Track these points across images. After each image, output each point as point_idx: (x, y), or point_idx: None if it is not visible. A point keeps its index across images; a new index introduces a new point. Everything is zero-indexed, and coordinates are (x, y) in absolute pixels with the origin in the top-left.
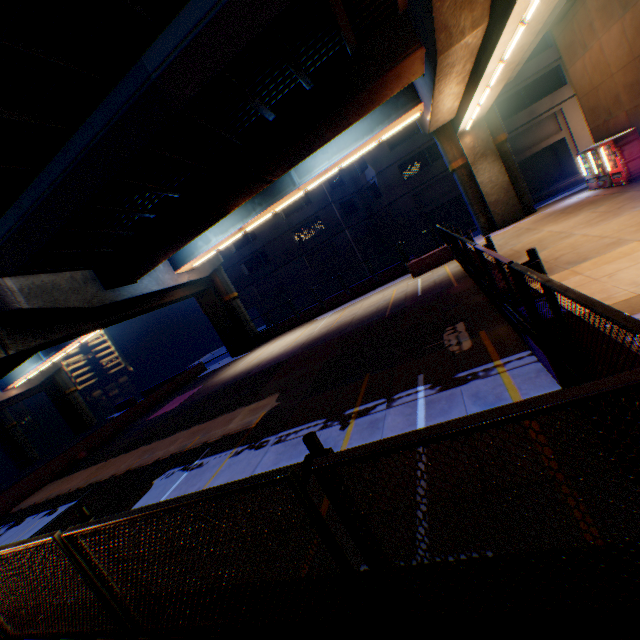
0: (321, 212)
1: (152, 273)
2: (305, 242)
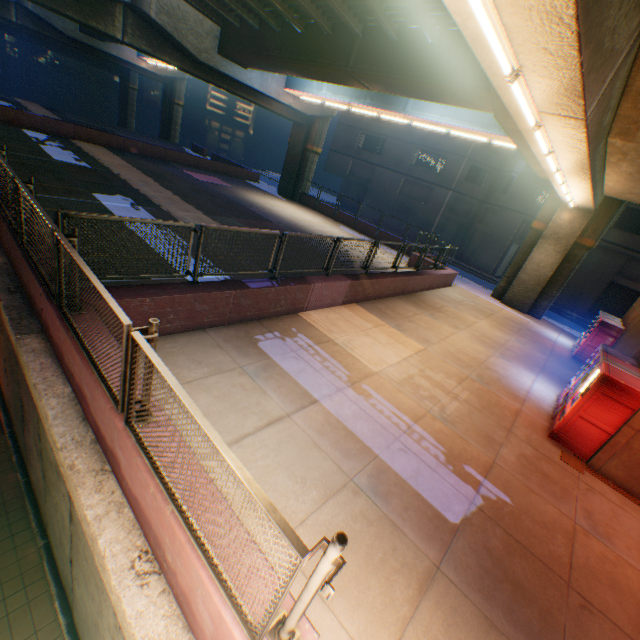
0: (451, 157)
1: (265, 73)
2: (416, 167)
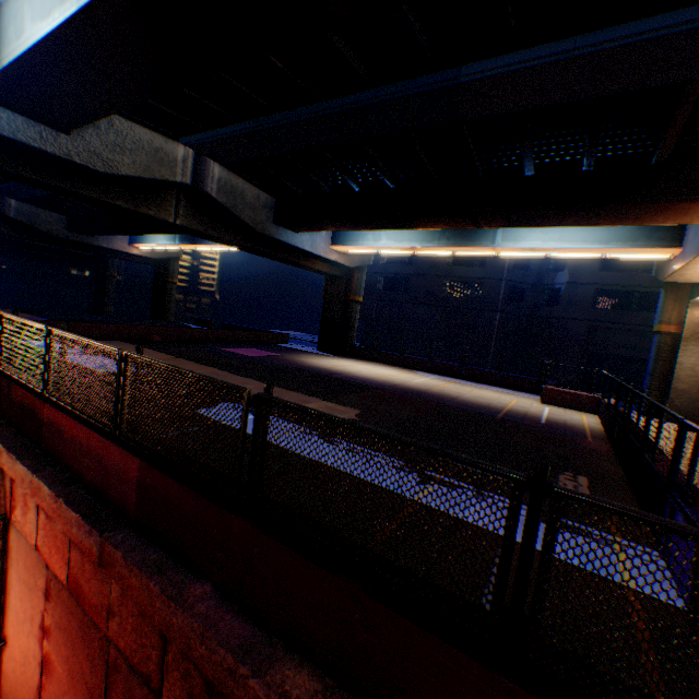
0: (487, 281)
1: (313, 234)
2: (451, 297)
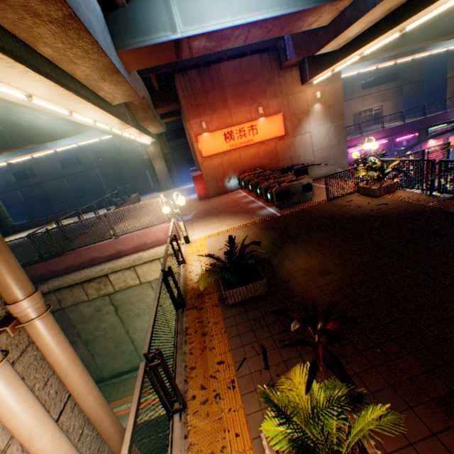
0: (81, 153)
1: None
2: (67, 169)
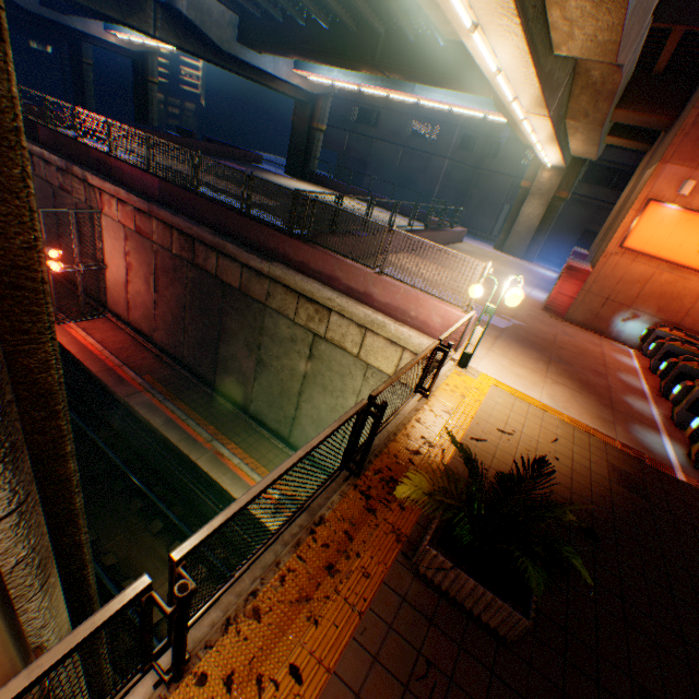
0: (445, 126)
1: (276, 56)
2: (413, 139)
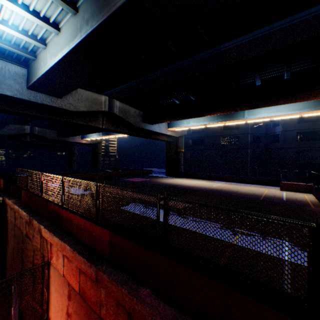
0: (241, 135)
1: (159, 124)
2: (225, 144)
